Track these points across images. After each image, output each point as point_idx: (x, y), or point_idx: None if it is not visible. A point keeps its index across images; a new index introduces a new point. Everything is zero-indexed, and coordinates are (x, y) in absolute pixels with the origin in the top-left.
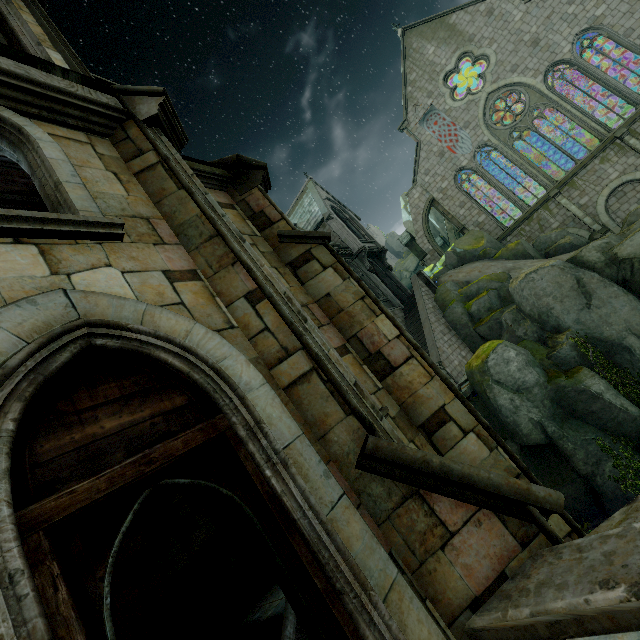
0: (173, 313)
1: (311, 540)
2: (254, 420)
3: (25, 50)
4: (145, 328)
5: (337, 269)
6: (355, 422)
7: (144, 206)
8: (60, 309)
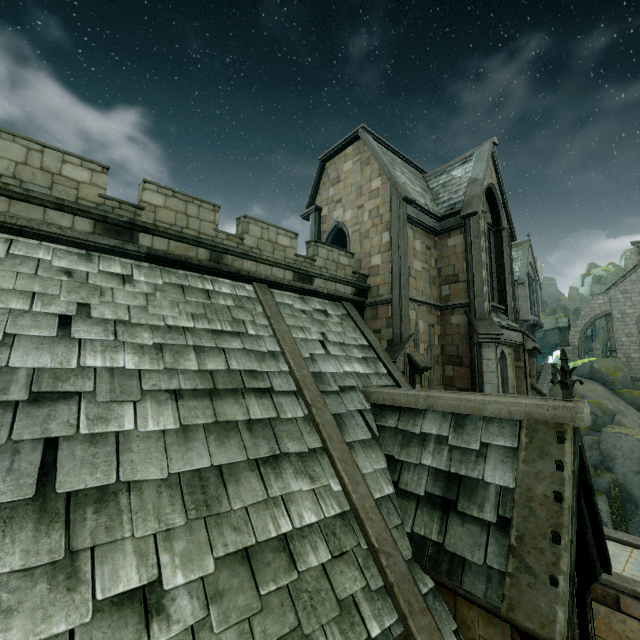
0: None
1: None
2: None
3: (507, 303)
4: None
5: None
6: None
7: (514, 381)
8: None
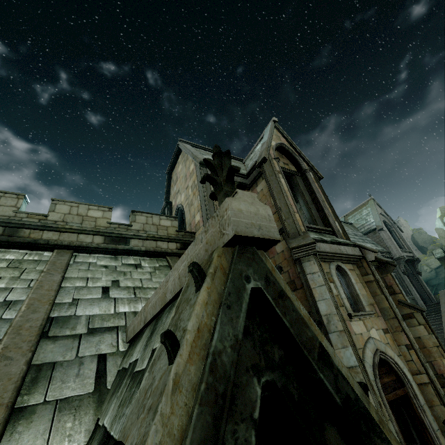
0: (389, 348)
1: (432, 436)
2: (414, 393)
3: (330, 224)
4: (389, 355)
5: (426, 327)
6: (444, 408)
7: (370, 298)
8: (373, 345)
